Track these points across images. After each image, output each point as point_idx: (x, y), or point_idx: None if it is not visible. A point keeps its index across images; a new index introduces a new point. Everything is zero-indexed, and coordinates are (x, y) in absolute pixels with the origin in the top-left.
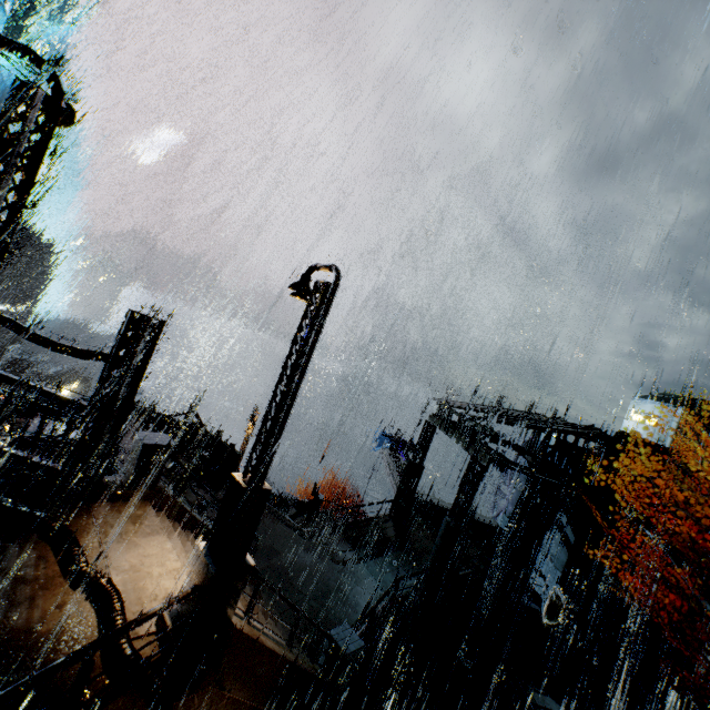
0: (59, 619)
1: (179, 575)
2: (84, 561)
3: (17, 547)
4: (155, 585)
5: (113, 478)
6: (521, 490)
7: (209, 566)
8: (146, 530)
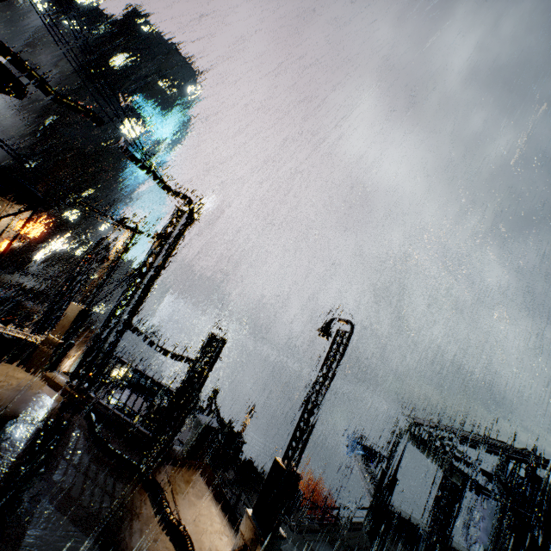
0: (156, 550)
1: (222, 535)
2: (169, 509)
3: (130, 489)
4: (209, 540)
5: (178, 447)
6: (496, 521)
7: (256, 529)
8: (199, 493)
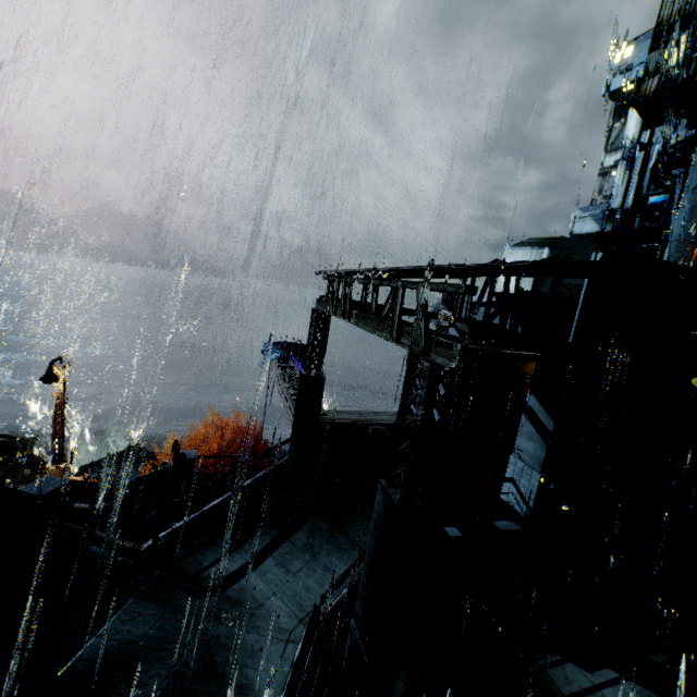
0: None
1: None
2: None
3: None
4: None
5: None
6: None
7: None
8: None
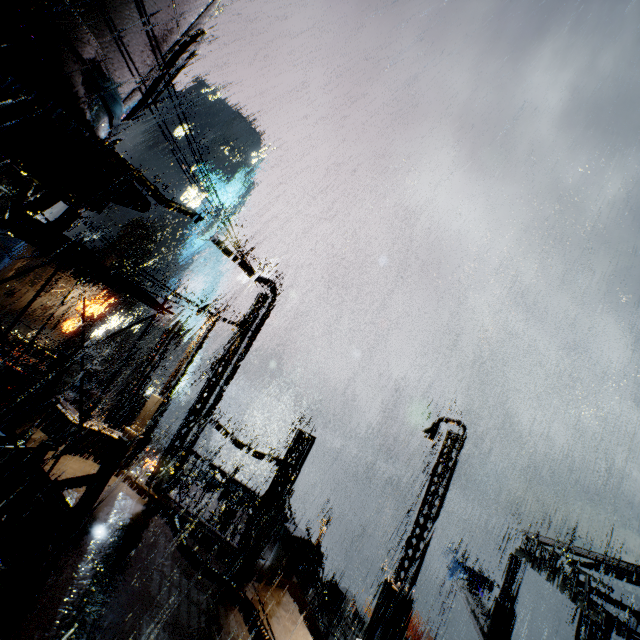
0: None
1: None
2: (268, 634)
3: (223, 608)
4: None
5: (264, 561)
6: None
7: None
8: (293, 618)
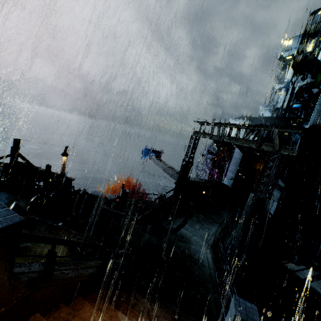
0: None
1: None
2: None
3: None
4: None
5: None
6: (238, 165)
7: None
8: None
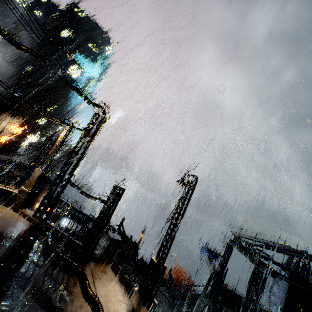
0: None
1: (121, 303)
2: (90, 288)
3: (67, 276)
4: (113, 306)
5: (97, 252)
6: (286, 293)
7: (140, 299)
8: (109, 278)
